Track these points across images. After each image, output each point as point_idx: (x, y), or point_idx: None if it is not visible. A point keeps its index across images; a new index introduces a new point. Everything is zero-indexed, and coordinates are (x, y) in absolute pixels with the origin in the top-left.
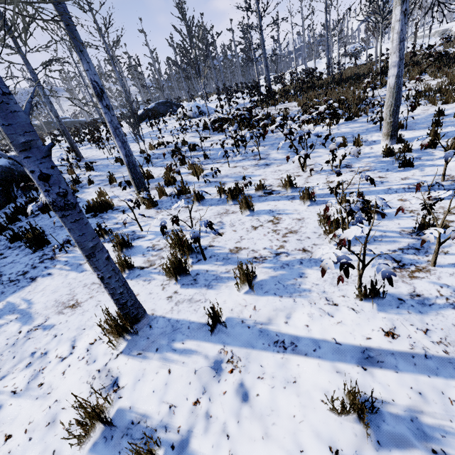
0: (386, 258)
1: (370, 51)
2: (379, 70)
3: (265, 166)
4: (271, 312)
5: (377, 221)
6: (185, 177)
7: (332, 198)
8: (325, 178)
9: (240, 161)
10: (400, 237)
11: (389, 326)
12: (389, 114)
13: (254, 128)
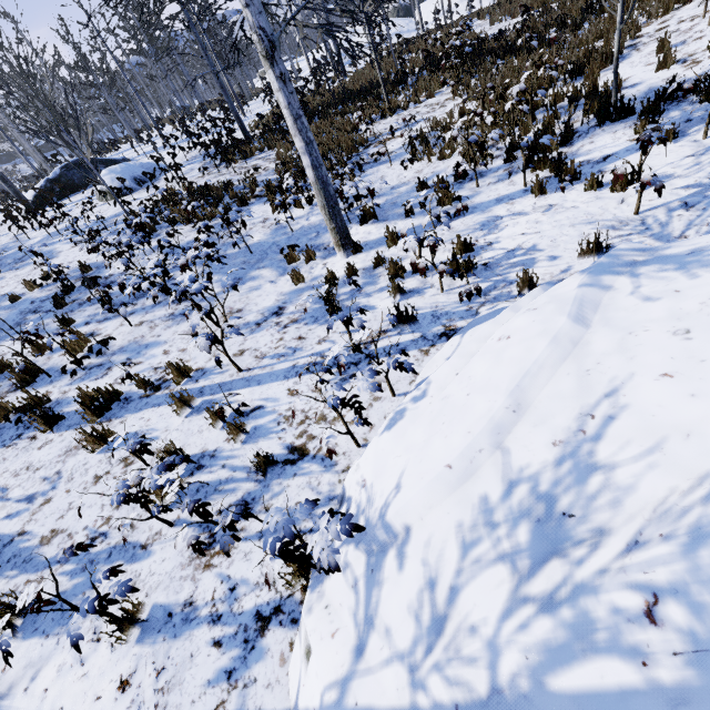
0: (204, 529)
1: (427, 5)
2: (383, 86)
3: (182, 317)
4: (20, 672)
5: (241, 446)
6: (60, 359)
7: (222, 395)
8: (240, 343)
9: (152, 309)
10: (245, 479)
11: (131, 670)
12: (328, 217)
13: (201, 220)
